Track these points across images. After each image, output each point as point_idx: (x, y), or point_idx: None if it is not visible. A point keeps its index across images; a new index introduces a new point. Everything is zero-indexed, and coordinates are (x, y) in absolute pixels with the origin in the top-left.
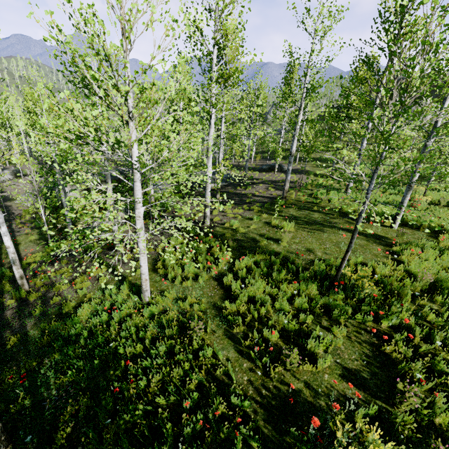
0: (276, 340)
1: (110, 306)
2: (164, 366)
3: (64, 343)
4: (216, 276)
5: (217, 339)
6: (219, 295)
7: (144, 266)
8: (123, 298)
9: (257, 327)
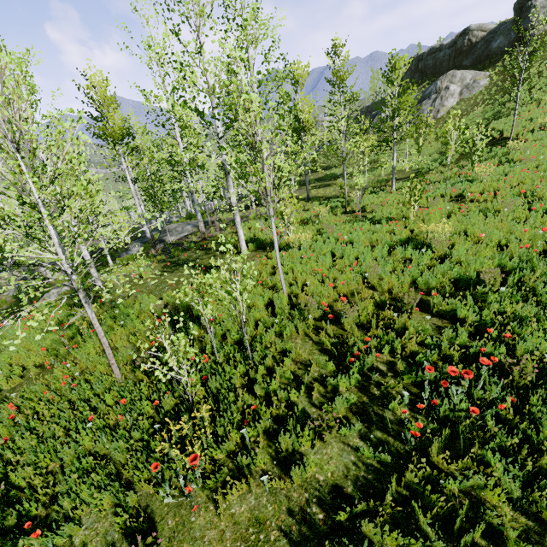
0: None
1: None
2: None
3: None
4: None
5: None
6: None
7: None
8: None
9: None
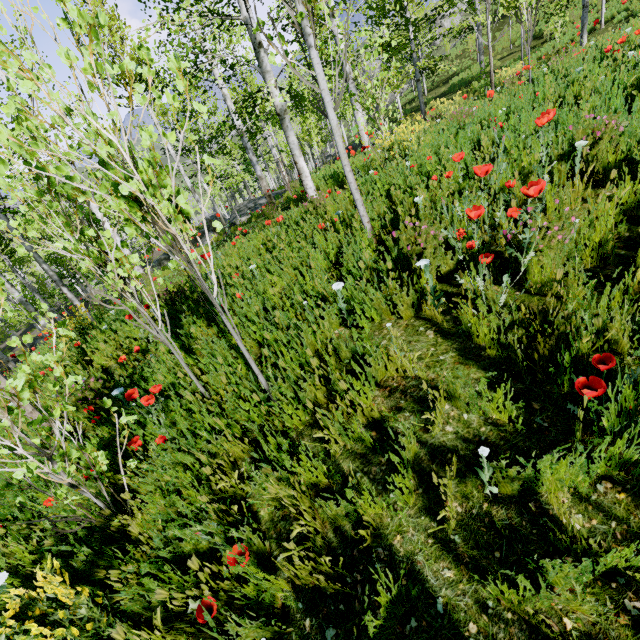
0: None
1: None
2: None
3: None
4: None
5: None
6: None
7: None
8: None
9: None
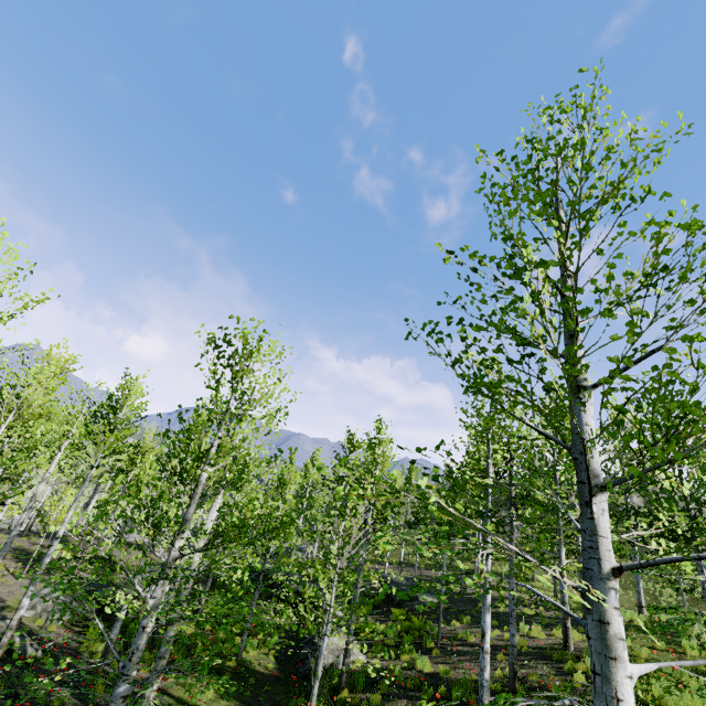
0: None
1: None
2: None
3: None
4: None
5: None
6: None
7: None
8: None
9: None
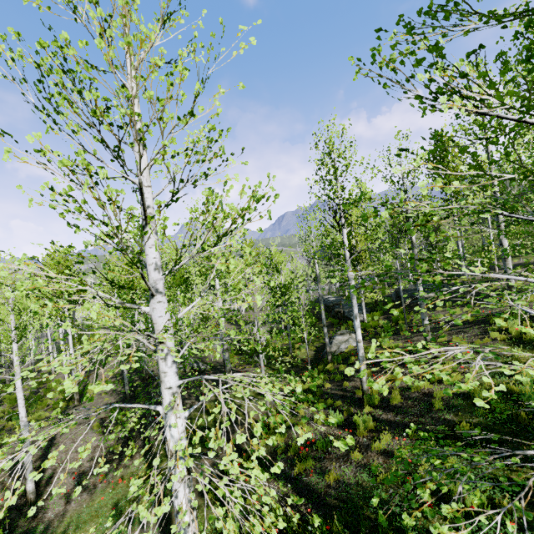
0: None
1: None
2: None
3: None
4: None
5: None
6: None
7: None
8: None
9: None
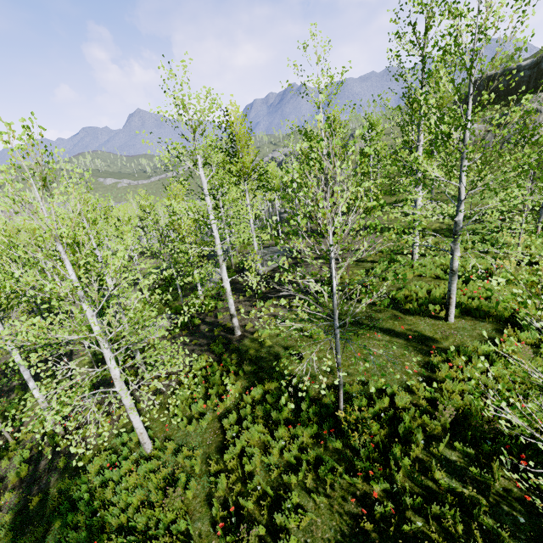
0: (252, 509)
1: (118, 459)
2: (140, 541)
3: (70, 506)
4: (222, 415)
5: (197, 506)
6: (217, 442)
7: (135, 421)
8: (132, 447)
9: (239, 489)
